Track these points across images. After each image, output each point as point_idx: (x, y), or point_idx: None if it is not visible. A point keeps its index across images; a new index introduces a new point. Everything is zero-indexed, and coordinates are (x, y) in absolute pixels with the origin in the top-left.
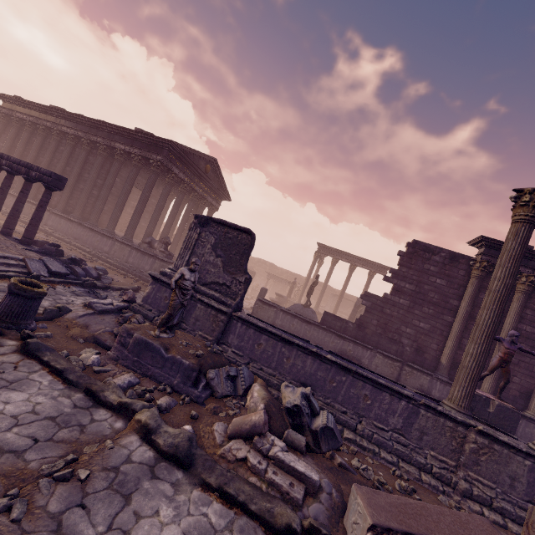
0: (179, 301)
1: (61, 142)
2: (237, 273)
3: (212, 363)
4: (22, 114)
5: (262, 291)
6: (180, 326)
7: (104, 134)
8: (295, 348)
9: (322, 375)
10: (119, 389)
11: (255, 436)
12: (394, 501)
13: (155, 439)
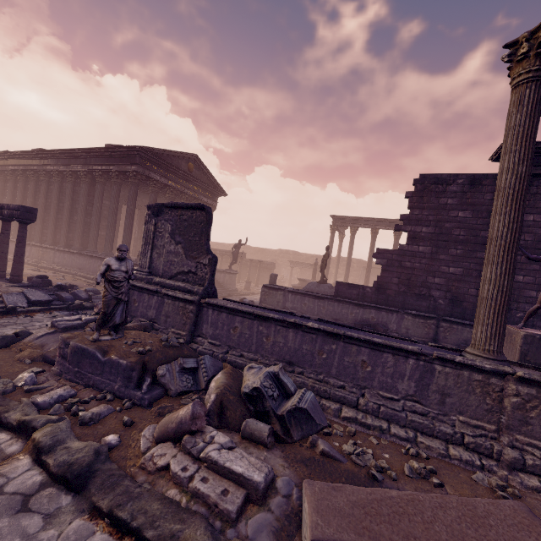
0: (111, 296)
1: (50, 182)
2: (200, 256)
3: (164, 358)
4: (13, 166)
5: (272, 277)
6: (152, 327)
7: (81, 161)
8: (273, 323)
9: (308, 348)
10: (30, 407)
11: (185, 436)
12: (362, 497)
13: (45, 459)
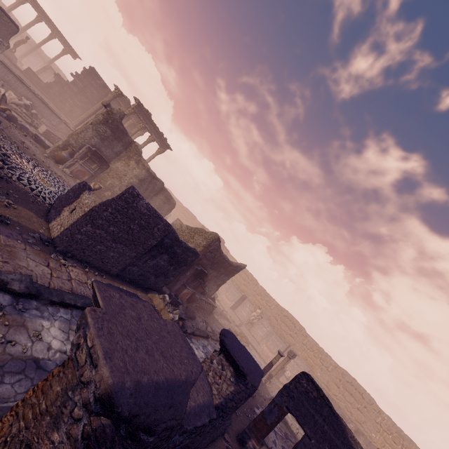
0: None
1: None
2: (4, 40)
3: None
4: None
5: None
6: None
7: None
8: (26, 87)
9: (34, 101)
10: None
11: (20, 106)
12: (51, 130)
13: None
